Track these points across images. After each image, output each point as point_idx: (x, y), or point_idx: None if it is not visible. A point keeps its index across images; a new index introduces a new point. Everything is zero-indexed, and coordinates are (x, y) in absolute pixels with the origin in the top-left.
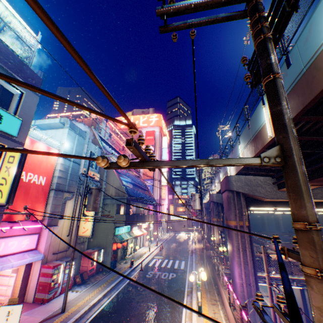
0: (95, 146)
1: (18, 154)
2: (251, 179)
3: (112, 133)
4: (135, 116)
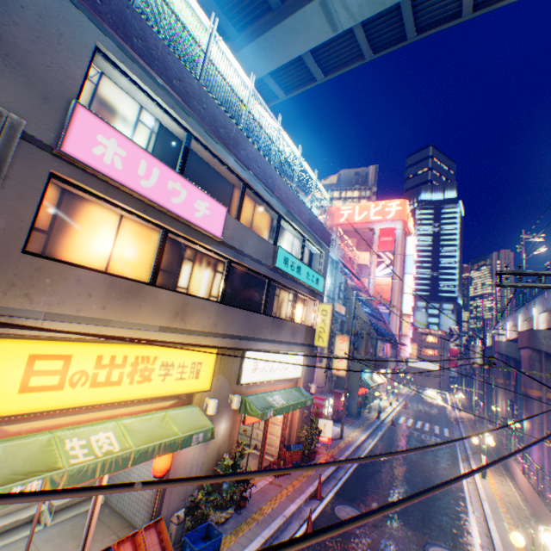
0: (341, 275)
1: (328, 309)
2: None
3: (339, 242)
4: (362, 204)
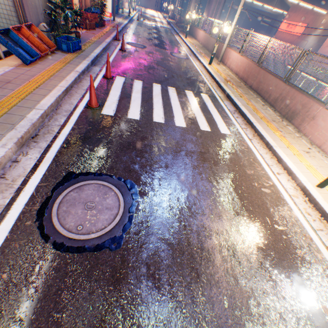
0: None
1: None
2: None
3: None
4: None
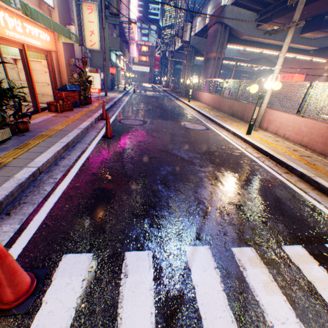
0: None
1: None
2: (241, 13)
3: None
4: None
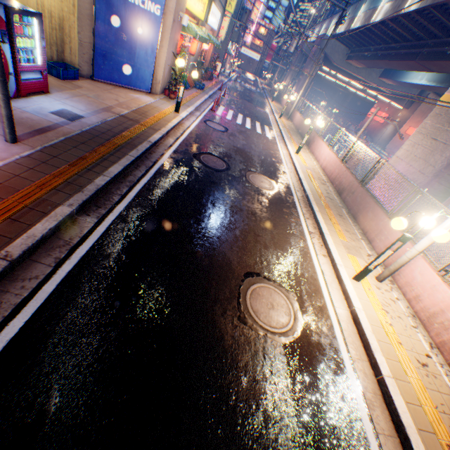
0: None
1: None
2: (336, 46)
3: None
4: None
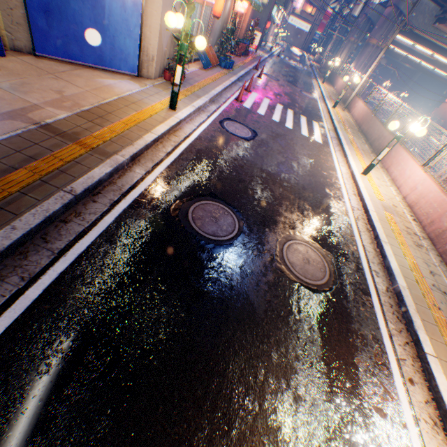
0: None
1: None
2: (422, 3)
3: None
4: None
